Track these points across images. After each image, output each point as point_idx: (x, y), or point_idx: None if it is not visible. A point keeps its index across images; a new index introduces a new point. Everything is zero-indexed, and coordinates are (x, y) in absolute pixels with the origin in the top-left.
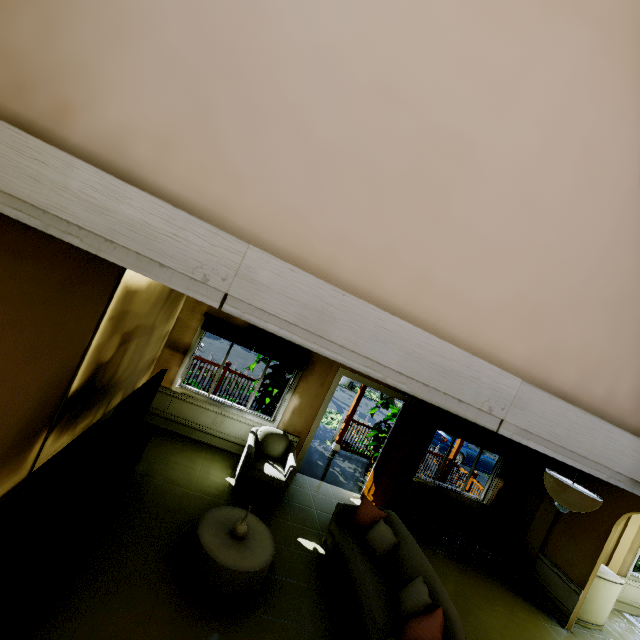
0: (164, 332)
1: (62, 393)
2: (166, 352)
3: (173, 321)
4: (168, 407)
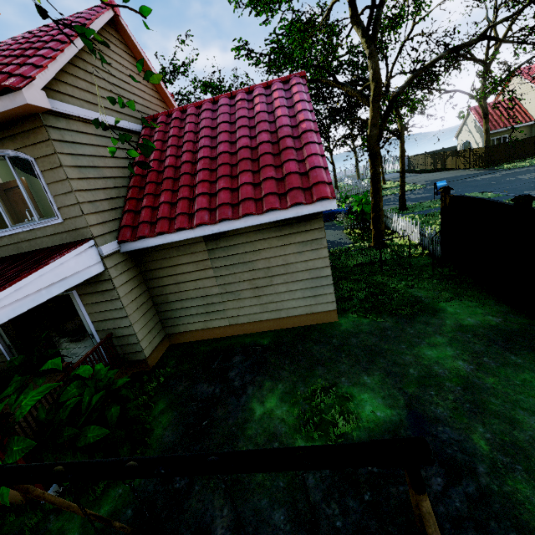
0: None
1: None
2: None
3: None
4: None
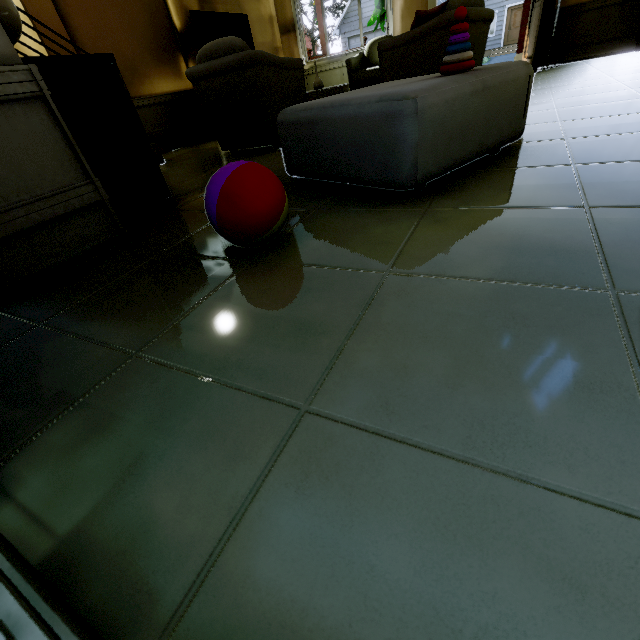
0: (265, 15)
1: (170, 25)
2: (284, 40)
3: (270, 4)
4: (309, 87)
